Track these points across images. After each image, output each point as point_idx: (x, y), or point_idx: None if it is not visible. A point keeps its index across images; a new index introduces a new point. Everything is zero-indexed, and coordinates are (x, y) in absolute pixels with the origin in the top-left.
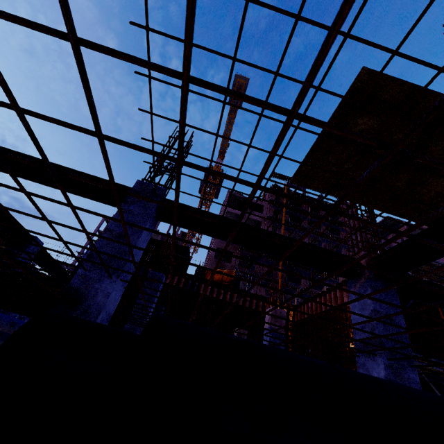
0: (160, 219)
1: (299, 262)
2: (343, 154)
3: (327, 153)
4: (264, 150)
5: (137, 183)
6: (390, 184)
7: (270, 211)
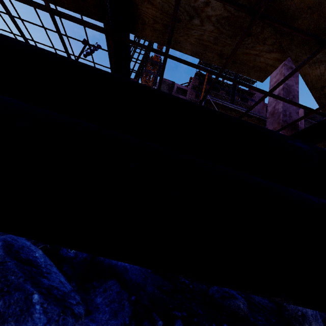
0: None
1: None
2: None
3: None
4: None
5: None
6: None
7: (192, 95)
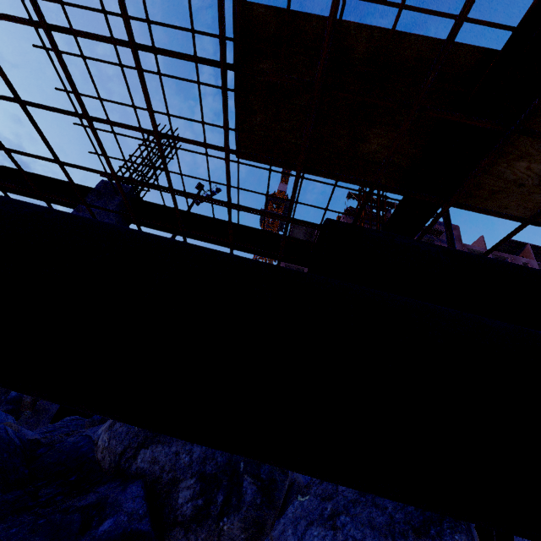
0: (128, 221)
1: (283, 260)
2: (269, 112)
3: (253, 114)
4: (186, 118)
5: (101, 183)
6: (335, 143)
7: None
